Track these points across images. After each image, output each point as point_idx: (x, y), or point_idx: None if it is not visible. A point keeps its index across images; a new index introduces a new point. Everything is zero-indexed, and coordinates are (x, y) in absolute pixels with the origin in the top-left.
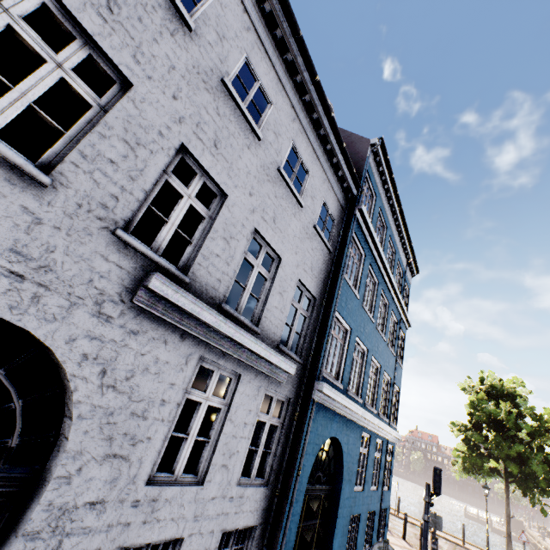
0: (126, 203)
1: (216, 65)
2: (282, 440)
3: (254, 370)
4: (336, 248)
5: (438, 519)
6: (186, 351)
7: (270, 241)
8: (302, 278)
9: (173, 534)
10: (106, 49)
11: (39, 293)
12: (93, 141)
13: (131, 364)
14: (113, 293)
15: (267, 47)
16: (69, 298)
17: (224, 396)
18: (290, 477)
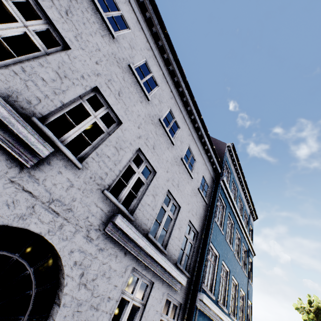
0: (111, 176)
1: (157, 113)
2: None
3: (161, 280)
4: (210, 202)
5: None
6: (126, 263)
7: (175, 197)
8: (191, 219)
9: None
10: (115, 110)
11: (63, 223)
12: (102, 147)
13: (97, 270)
14: (96, 225)
15: (179, 105)
16: (75, 227)
17: (142, 298)
18: None
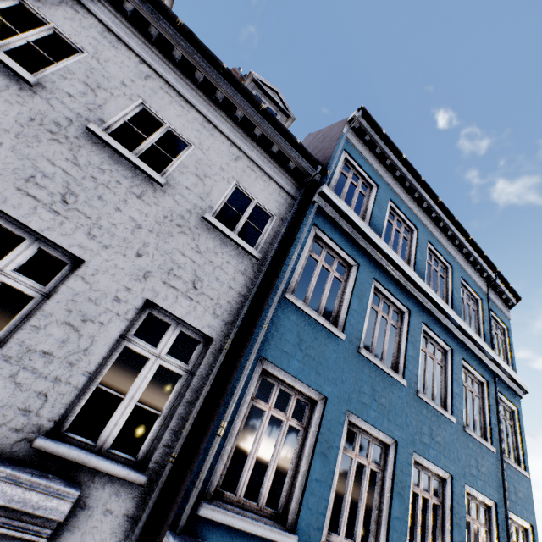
0: None
1: None
2: None
3: None
4: (270, 252)
5: None
6: None
7: (43, 230)
8: (158, 299)
9: None
10: None
11: None
12: None
13: None
14: None
15: None
16: None
17: None
18: None
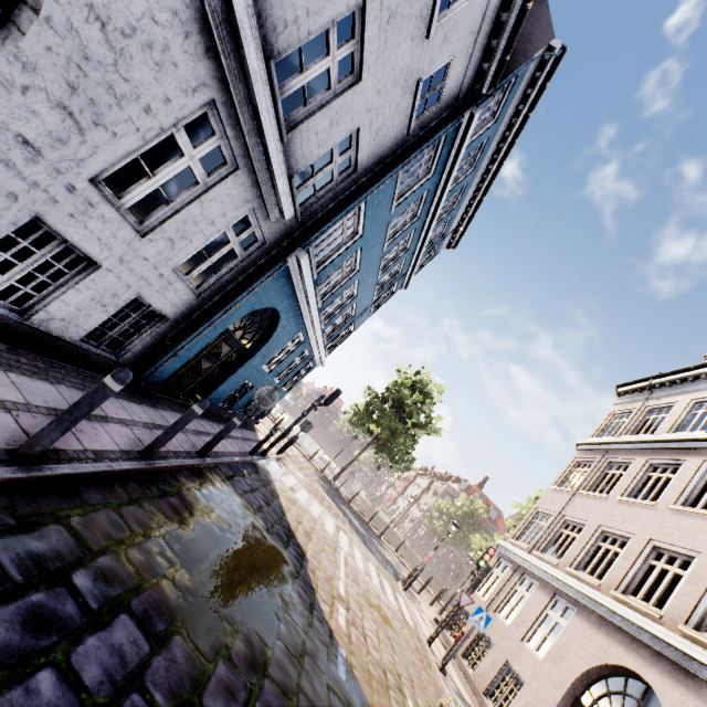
0: None
1: None
2: (234, 272)
3: (254, 179)
4: (416, 135)
5: (310, 427)
6: (203, 75)
7: (367, 42)
8: (362, 131)
9: (93, 254)
10: None
11: None
12: None
13: (136, 20)
14: None
15: None
16: None
17: (209, 175)
18: (222, 306)
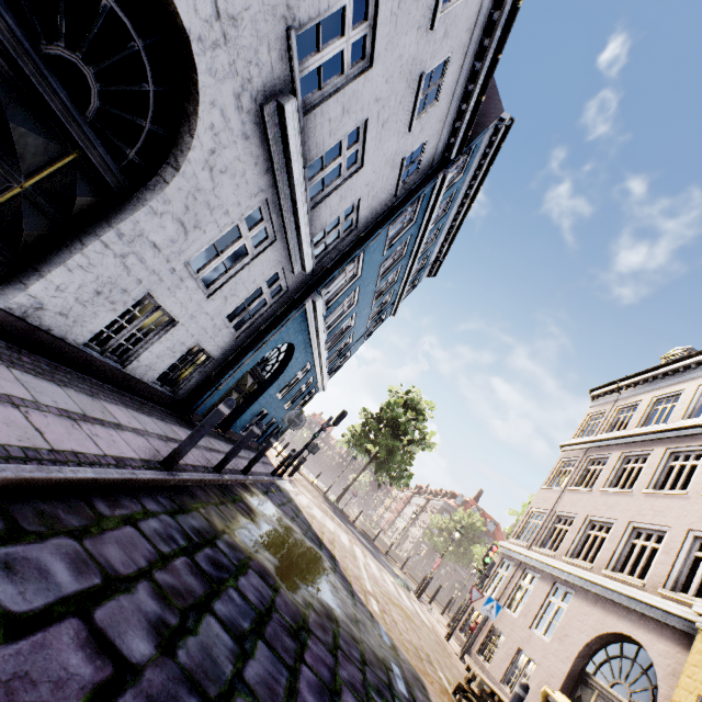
0: (311, 6)
1: None
2: (264, 316)
3: (285, 246)
4: (402, 196)
5: (317, 448)
6: (262, 185)
7: (367, 143)
8: (362, 199)
9: (176, 314)
10: None
11: (219, 42)
12: None
13: (229, 162)
14: (255, 88)
15: None
16: (231, 65)
17: (255, 247)
18: (255, 344)
